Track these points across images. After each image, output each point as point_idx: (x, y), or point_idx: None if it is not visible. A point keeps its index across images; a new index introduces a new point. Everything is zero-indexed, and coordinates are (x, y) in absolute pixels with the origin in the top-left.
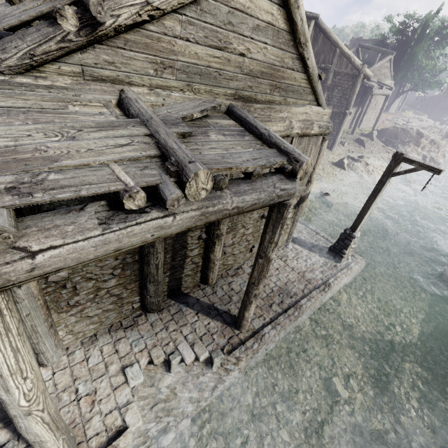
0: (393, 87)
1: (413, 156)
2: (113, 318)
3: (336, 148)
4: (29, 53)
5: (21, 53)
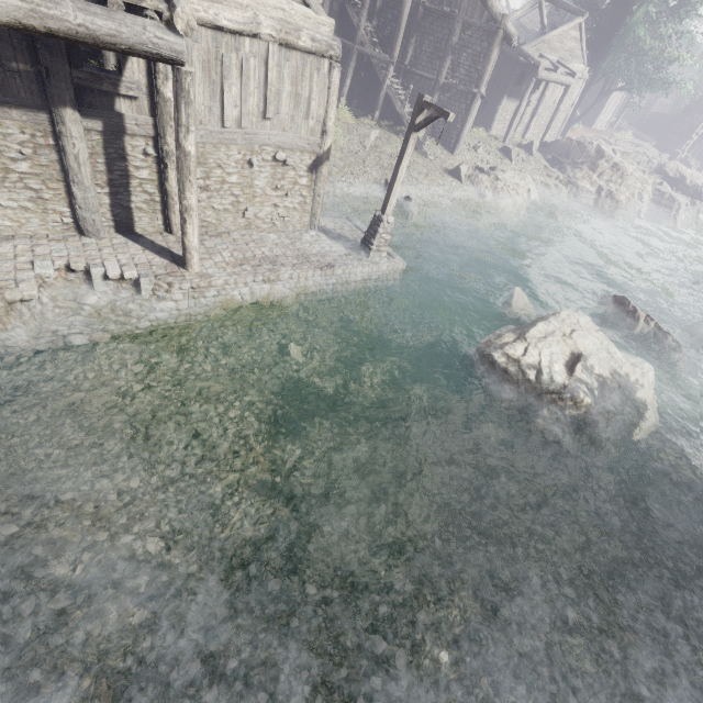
0: (576, 73)
1: (583, 186)
2: (36, 225)
3: (462, 153)
4: None
5: None
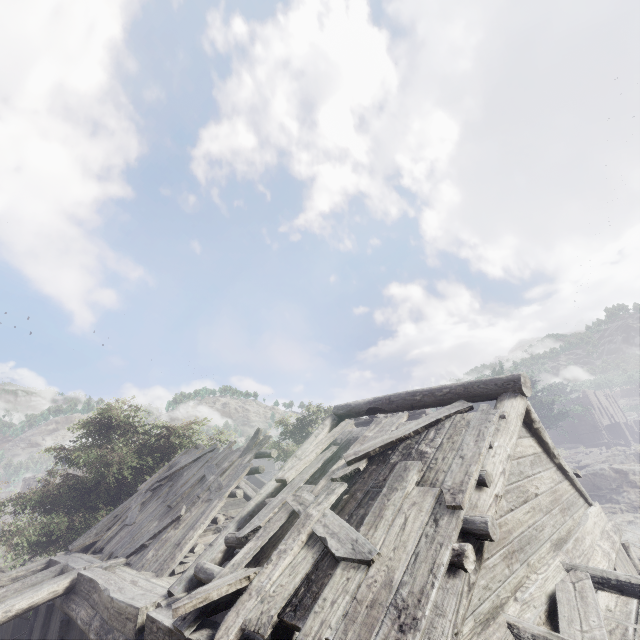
0: None
1: None
2: None
3: None
4: (454, 633)
5: (449, 639)
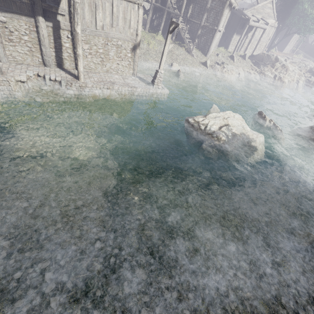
0: (269, 23)
1: (267, 74)
2: (29, 60)
3: (210, 56)
4: None
5: None
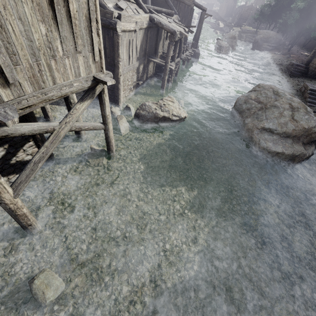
0: None
1: None
2: None
3: None
4: None
5: None
